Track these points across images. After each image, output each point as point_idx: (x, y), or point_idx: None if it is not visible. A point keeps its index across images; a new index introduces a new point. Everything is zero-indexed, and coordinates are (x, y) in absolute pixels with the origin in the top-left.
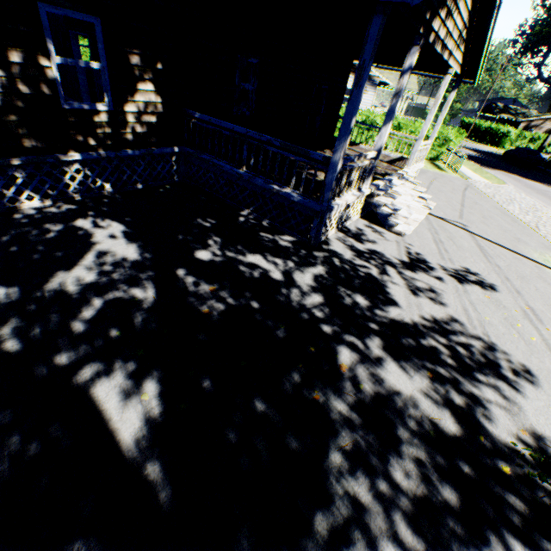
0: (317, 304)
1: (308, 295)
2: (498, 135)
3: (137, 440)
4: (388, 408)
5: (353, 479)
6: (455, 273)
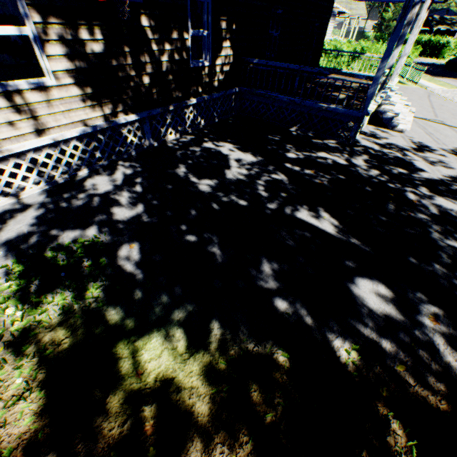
0: (377, 174)
1: (369, 171)
2: (437, 47)
3: (337, 232)
4: (449, 216)
5: (449, 241)
6: (451, 151)
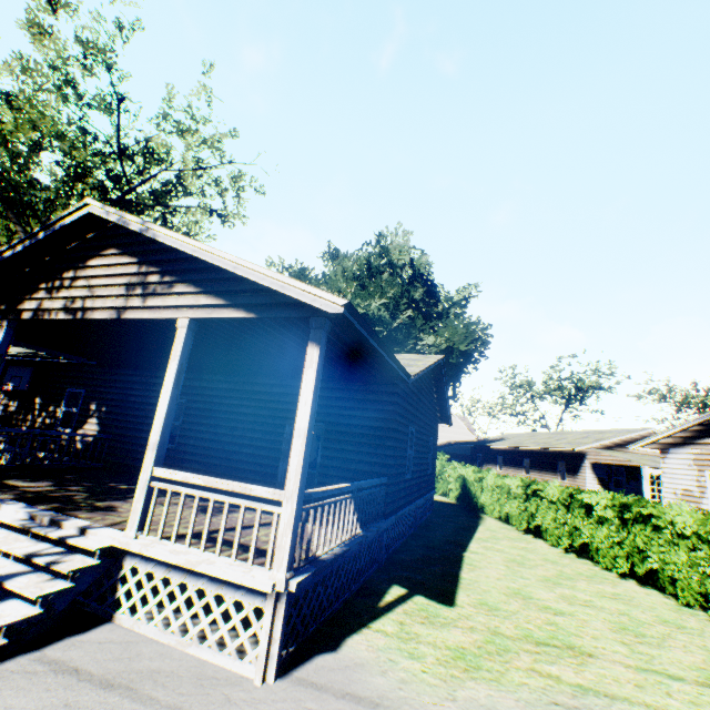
0: None
1: None
2: None
3: None
4: None
5: None
6: None
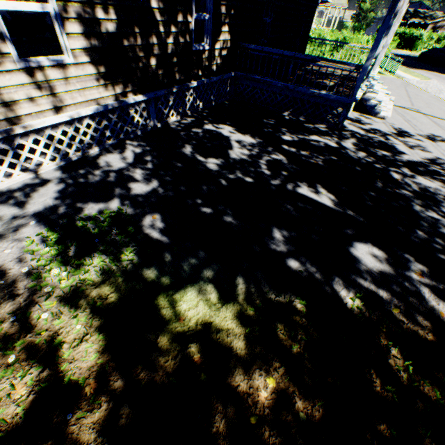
0: (364, 156)
1: (357, 153)
2: (411, 39)
3: (334, 205)
4: (428, 192)
5: (428, 213)
6: (427, 137)
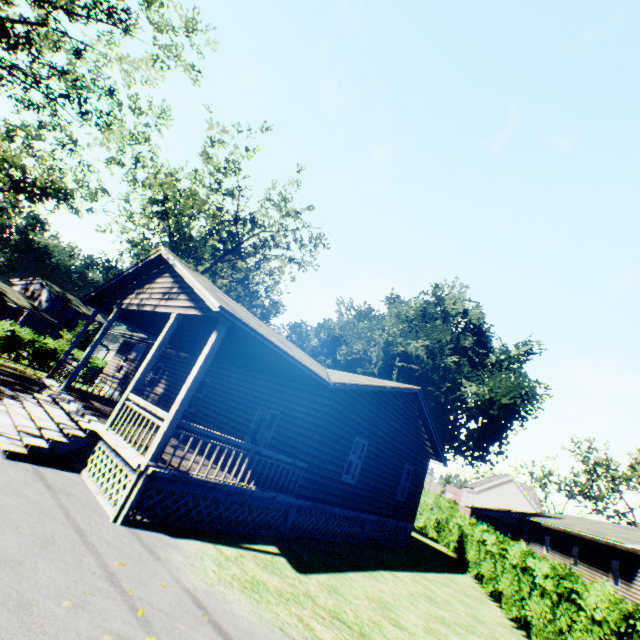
0: None
1: None
2: None
3: None
4: None
5: None
6: None
